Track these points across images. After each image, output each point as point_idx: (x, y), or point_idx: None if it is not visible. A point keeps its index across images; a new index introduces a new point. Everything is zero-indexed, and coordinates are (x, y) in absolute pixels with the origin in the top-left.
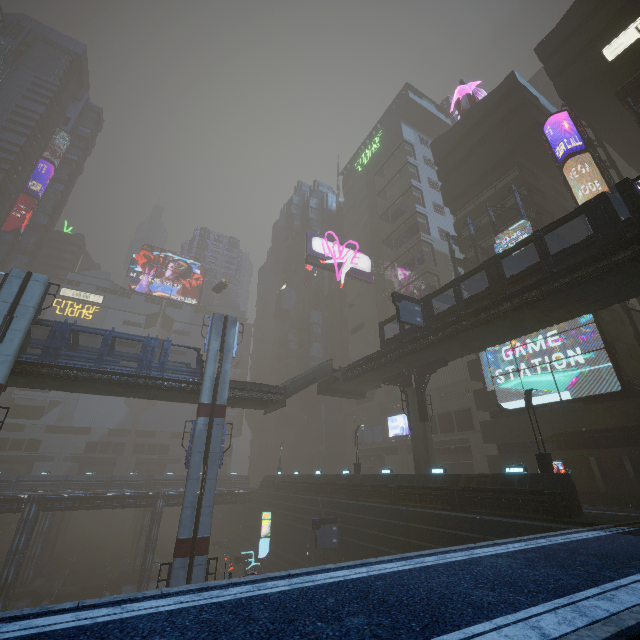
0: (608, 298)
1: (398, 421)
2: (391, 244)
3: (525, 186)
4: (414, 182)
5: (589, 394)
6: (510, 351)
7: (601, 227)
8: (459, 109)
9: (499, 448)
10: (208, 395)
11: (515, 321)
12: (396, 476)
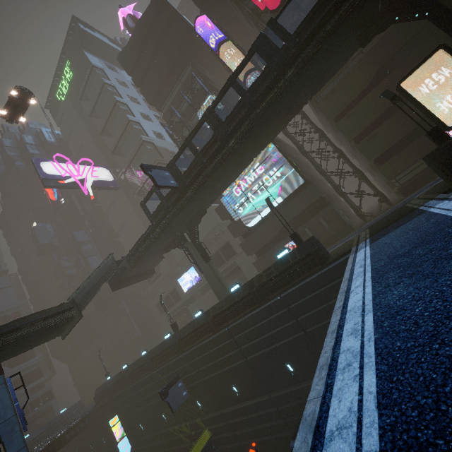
0: (286, 117)
1: (186, 278)
2: (121, 152)
3: (200, 75)
4: (117, 98)
5: (290, 192)
6: (238, 189)
7: (270, 57)
8: (128, 27)
9: (257, 255)
10: None
11: (240, 154)
12: (208, 311)
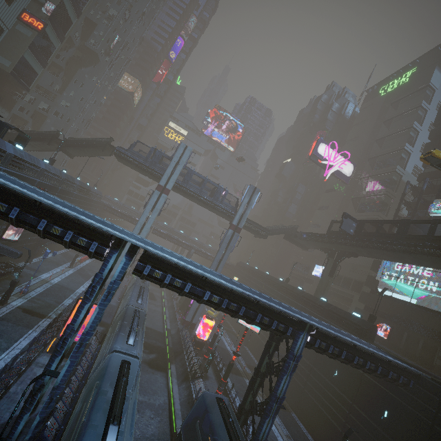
0: None
1: (320, 269)
2: (373, 163)
3: None
4: (416, 124)
5: (426, 306)
6: (400, 266)
7: None
8: None
9: (365, 307)
10: (236, 221)
11: (400, 255)
12: (303, 292)
